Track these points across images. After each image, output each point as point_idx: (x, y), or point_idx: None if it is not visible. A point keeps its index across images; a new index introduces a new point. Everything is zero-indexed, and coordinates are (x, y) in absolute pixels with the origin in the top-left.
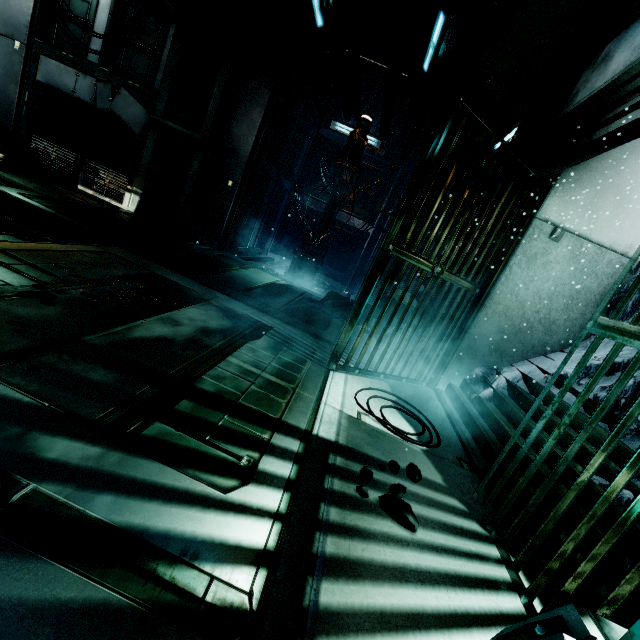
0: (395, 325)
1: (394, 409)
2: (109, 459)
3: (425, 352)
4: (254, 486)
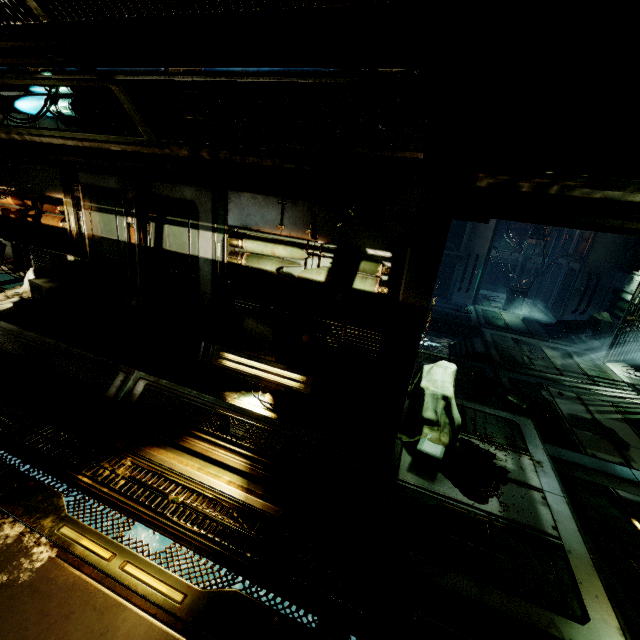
0: (606, 332)
1: (637, 372)
2: (603, 388)
3: (636, 347)
4: (628, 391)
